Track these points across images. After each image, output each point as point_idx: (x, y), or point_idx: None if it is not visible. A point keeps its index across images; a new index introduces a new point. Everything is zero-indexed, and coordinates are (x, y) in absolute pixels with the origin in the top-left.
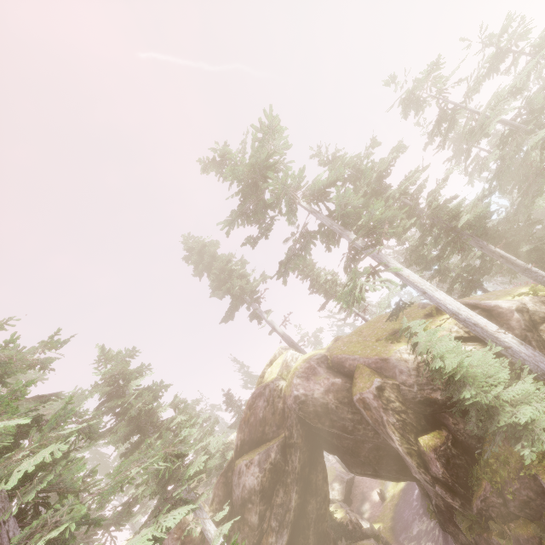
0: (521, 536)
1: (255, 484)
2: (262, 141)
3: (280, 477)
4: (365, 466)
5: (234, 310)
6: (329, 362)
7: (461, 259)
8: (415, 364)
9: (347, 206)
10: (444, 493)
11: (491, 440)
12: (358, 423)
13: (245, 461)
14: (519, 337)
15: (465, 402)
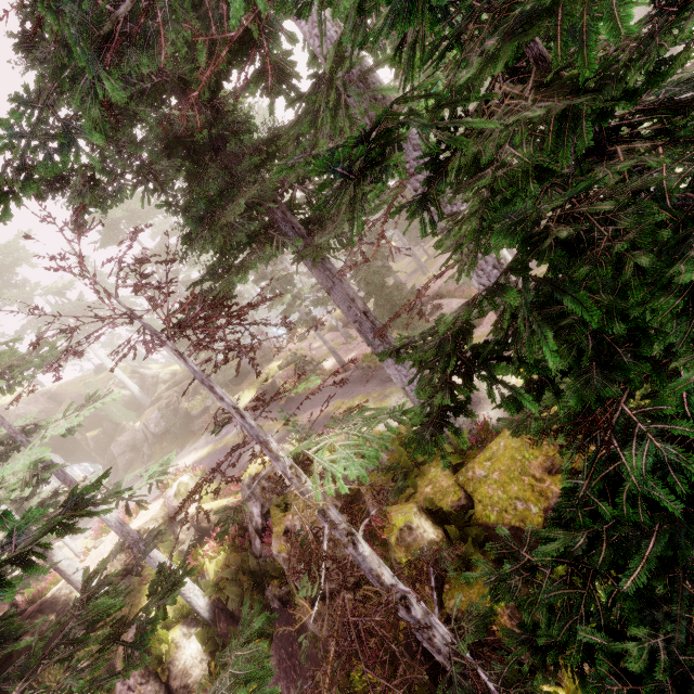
0: (116, 463)
1: None
2: (8, 255)
3: None
4: (73, 455)
5: None
6: (52, 395)
7: None
8: None
9: (77, 304)
10: (96, 455)
11: (117, 430)
12: None
13: None
14: (147, 389)
15: (106, 415)
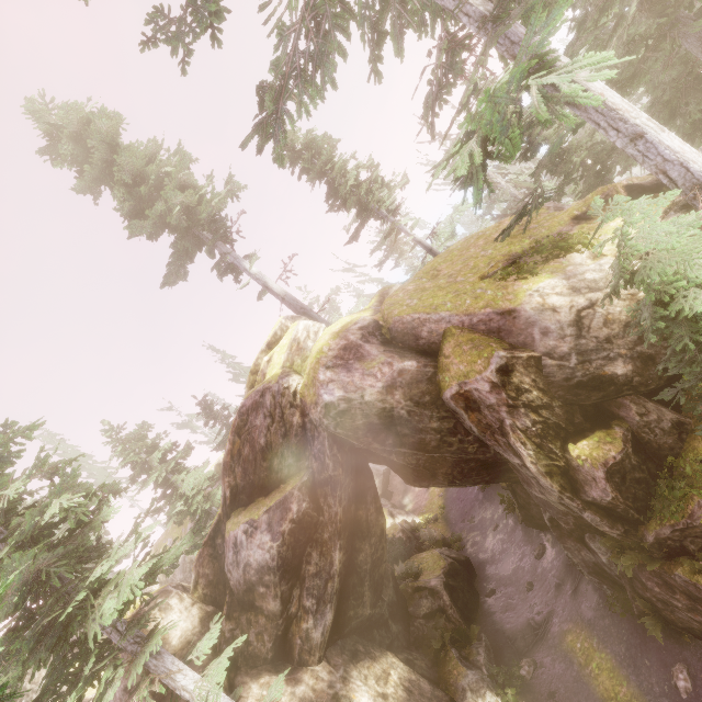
0: None
1: (266, 559)
2: None
3: (311, 535)
4: (436, 478)
5: (185, 261)
6: (385, 332)
7: (592, 130)
8: (574, 313)
9: None
10: (599, 521)
11: None
12: (450, 434)
13: (243, 527)
14: None
15: None
